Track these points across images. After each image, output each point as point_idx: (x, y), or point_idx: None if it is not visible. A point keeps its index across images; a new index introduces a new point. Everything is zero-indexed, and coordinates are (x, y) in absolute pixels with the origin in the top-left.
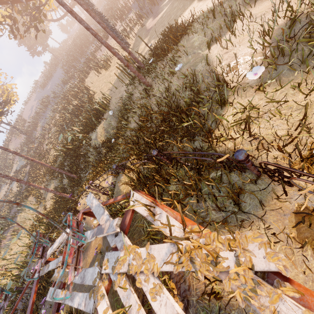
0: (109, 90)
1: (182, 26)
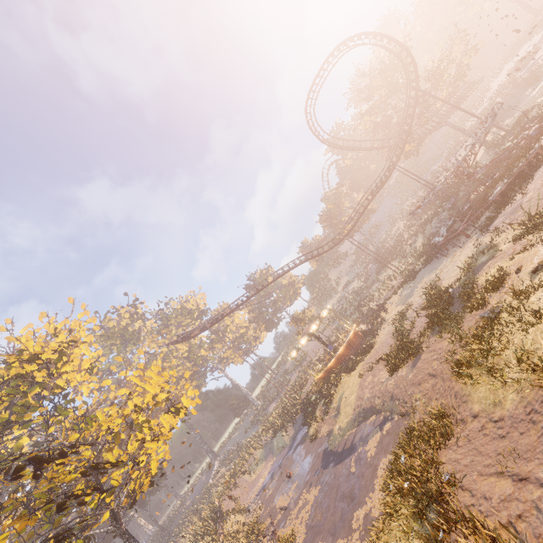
0: (471, 170)
1: (529, 110)
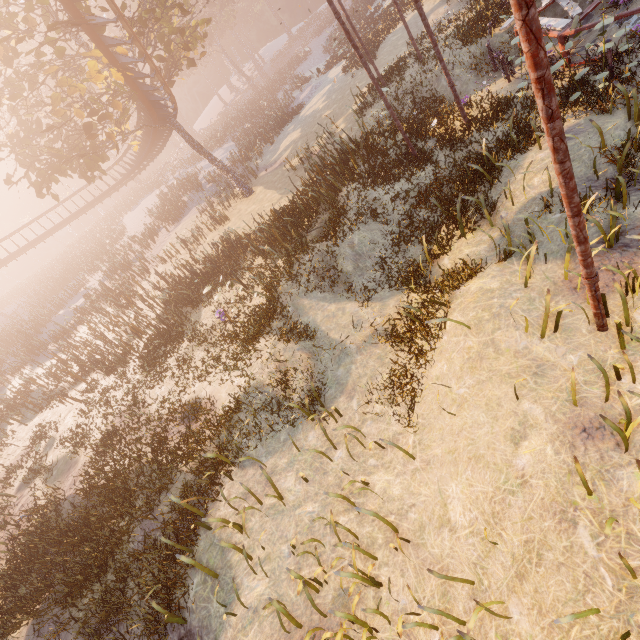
0: (283, 197)
1: (399, 59)
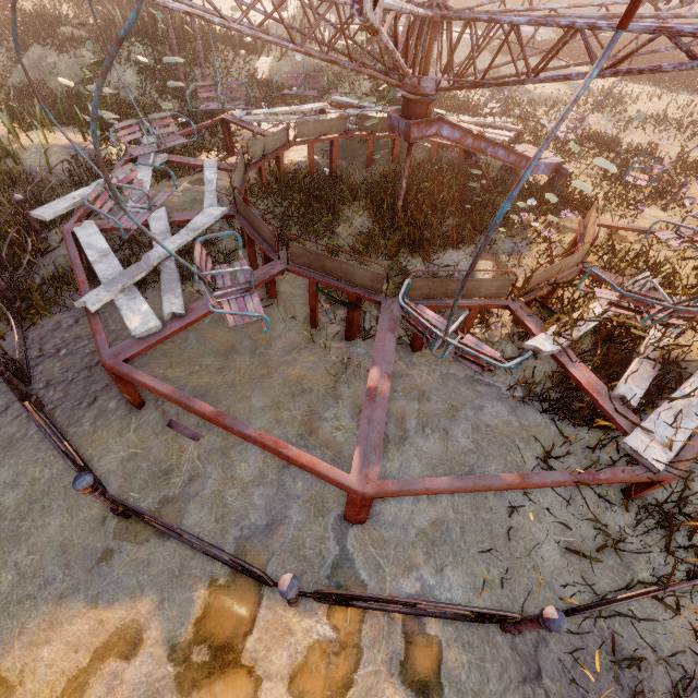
0: None
1: None
